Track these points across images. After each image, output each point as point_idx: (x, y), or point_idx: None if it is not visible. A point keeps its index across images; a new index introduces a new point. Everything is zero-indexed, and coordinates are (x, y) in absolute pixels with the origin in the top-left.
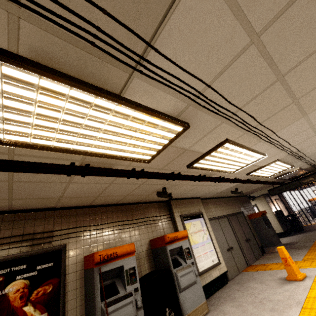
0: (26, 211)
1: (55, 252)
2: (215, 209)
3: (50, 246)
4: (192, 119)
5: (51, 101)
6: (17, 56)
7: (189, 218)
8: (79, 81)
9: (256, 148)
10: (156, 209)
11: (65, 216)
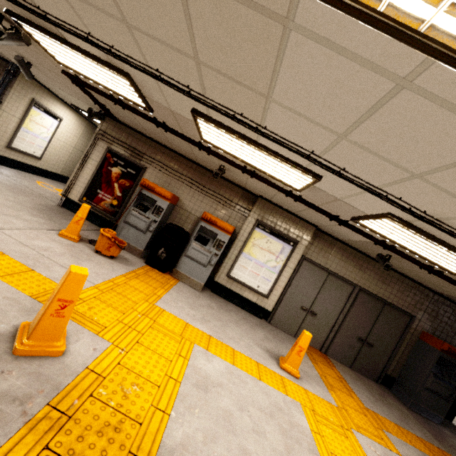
0: (137, 132)
1: (139, 167)
2: (341, 263)
3: (139, 162)
4: (126, 69)
5: (50, 42)
6: (21, 17)
7: (267, 231)
8: (44, 30)
9: (277, 150)
10: (238, 195)
11: (156, 149)
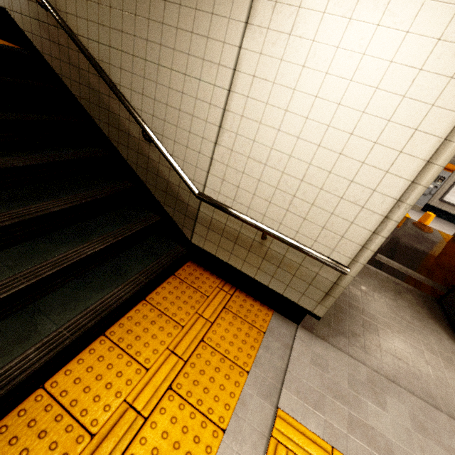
0: None
1: None
2: None
3: None
4: None
5: None
6: None
7: None
8: None
9: None
10: None
11: None
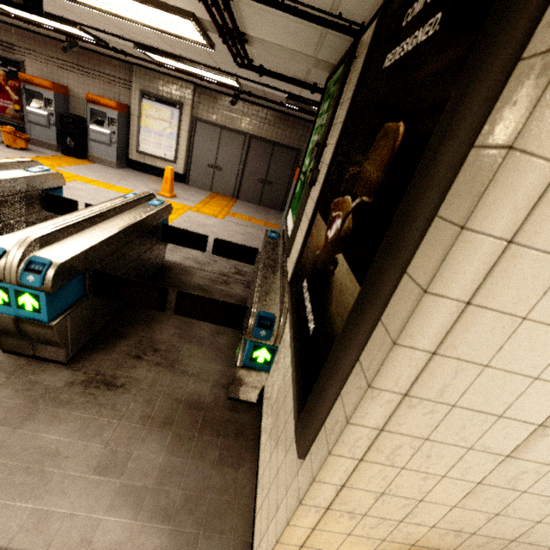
0: None
1: (17, 63)
2: (229, 115)
3: (14, 57)
4: None
5: None
6: None
7: (153, 100)
8: None
9: None
10: (117, 69)
11: (21, 36)
